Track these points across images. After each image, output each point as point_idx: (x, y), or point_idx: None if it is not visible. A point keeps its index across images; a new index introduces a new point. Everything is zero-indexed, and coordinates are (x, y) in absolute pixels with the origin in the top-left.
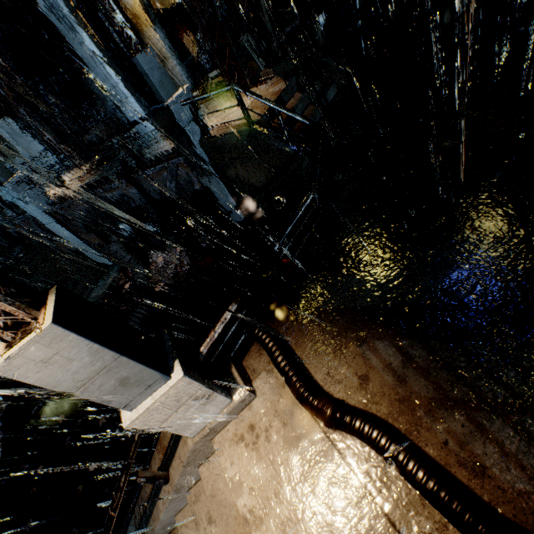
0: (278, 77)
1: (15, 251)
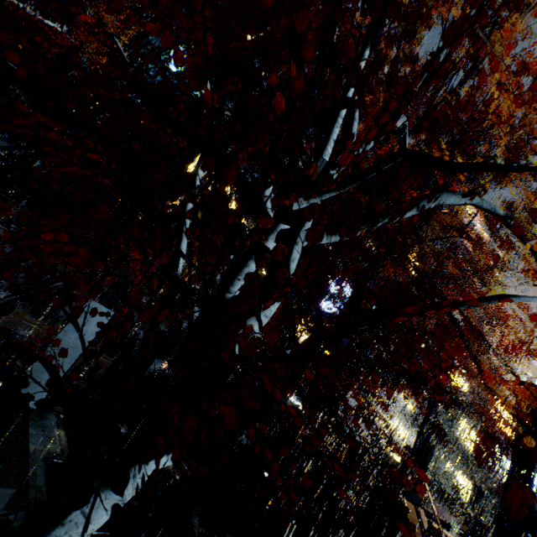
0: None
1: None
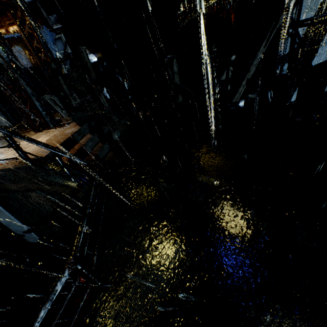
0: (75, 122)
1: None
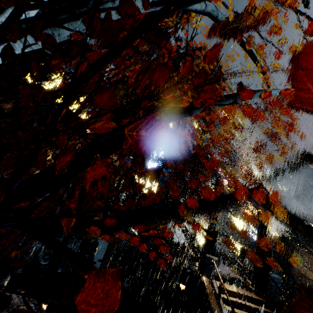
0: None
1: None
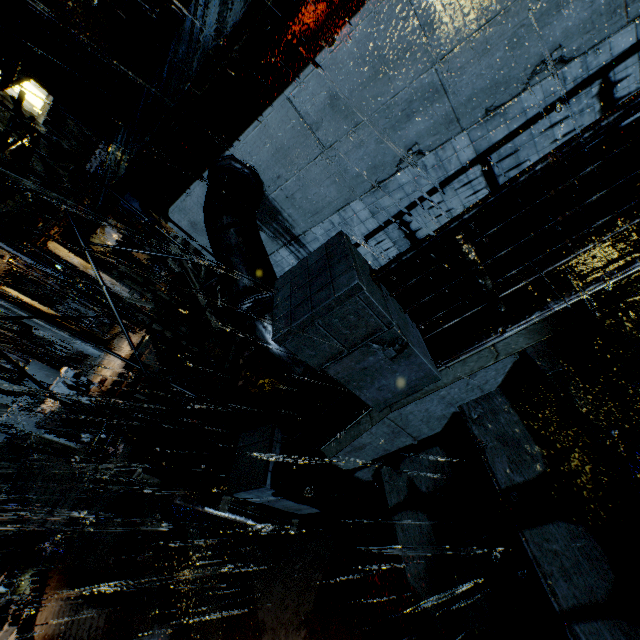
0: None
1: (30, 452)
